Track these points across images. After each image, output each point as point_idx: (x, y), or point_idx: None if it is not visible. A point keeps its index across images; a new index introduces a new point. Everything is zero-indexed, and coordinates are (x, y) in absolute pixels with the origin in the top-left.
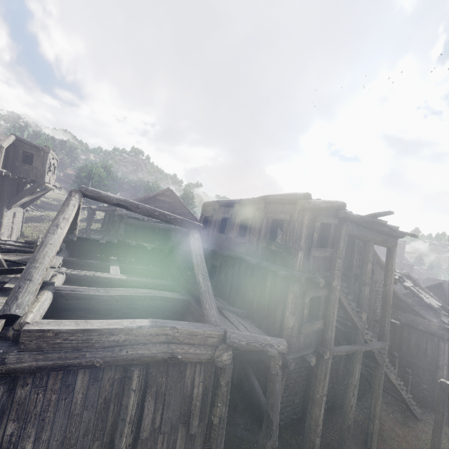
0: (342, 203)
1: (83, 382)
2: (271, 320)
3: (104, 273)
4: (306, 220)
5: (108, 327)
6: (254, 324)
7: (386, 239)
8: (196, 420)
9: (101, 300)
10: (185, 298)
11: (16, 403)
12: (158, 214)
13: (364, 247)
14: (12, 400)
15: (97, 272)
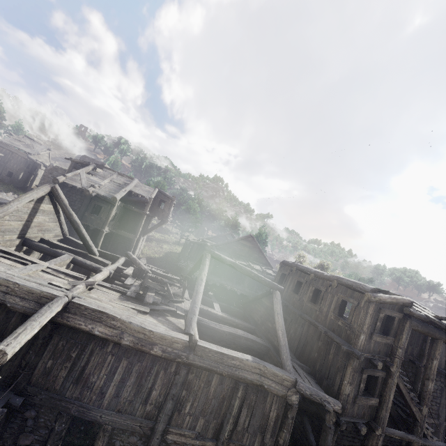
0: (408, 300)
1: (216, 381)
2: (330, 383)
3: (212, 309)
4: (371, 310)
5: (232, 354)
6: (315, 381)
7: None
8: (269, 434)
9: (218, 332)
10: (266, 344)
11: (188, 381)
12: (254, 275)
13: (431, 343)
14: (187, 379)
15: (208, 307)
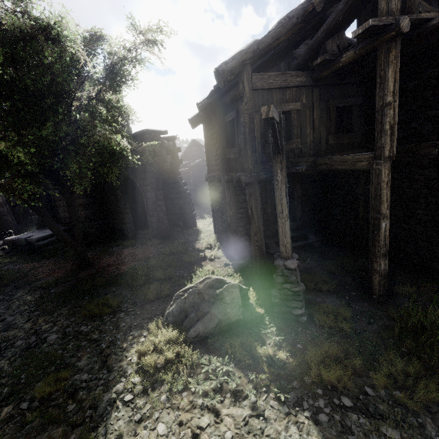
0: None
1: None
2: None
3: None
4: None
5: None
6: None
7: None
8: None
9: None
10: None
11: None
12: None
13: None
14: None
15: None
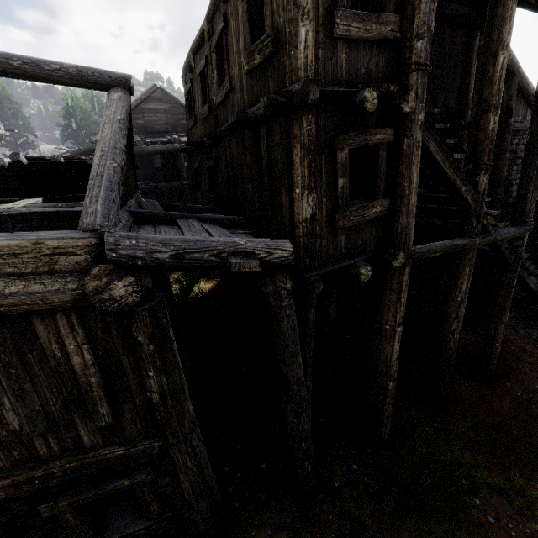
0: None
1: None
2: (279, 220)
3: None
4: None
5: None
6: (248, 233)
7: None
8: (104, 405)
9: None
10: None
11: None
12: (20, 64)
13: (491, 13)
14: None
15: None
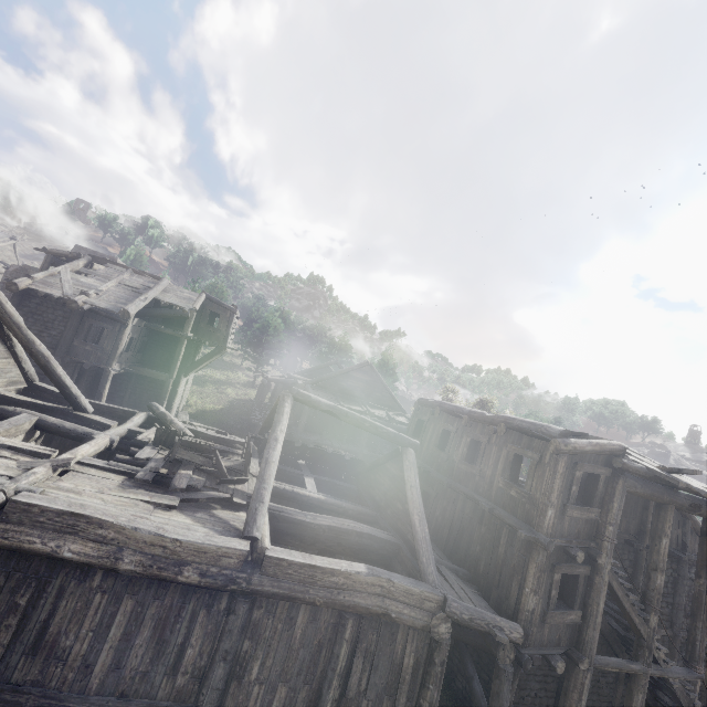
0: (618, 446)
1: (304, 617)
2: (503, 593)
3: (302, 488)
4: (562, 467)
5: (330, 566)
6: (479, 593)
7: (699, 504)
8: (404, 697)
9: (309, 528)
10: (395, 540)
11: (252, 623)
12: (369, 425)
13: (657, 511)
14: (250, 619)
15: (295, 486)
